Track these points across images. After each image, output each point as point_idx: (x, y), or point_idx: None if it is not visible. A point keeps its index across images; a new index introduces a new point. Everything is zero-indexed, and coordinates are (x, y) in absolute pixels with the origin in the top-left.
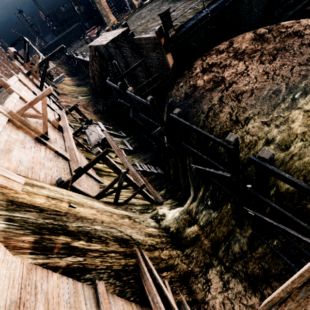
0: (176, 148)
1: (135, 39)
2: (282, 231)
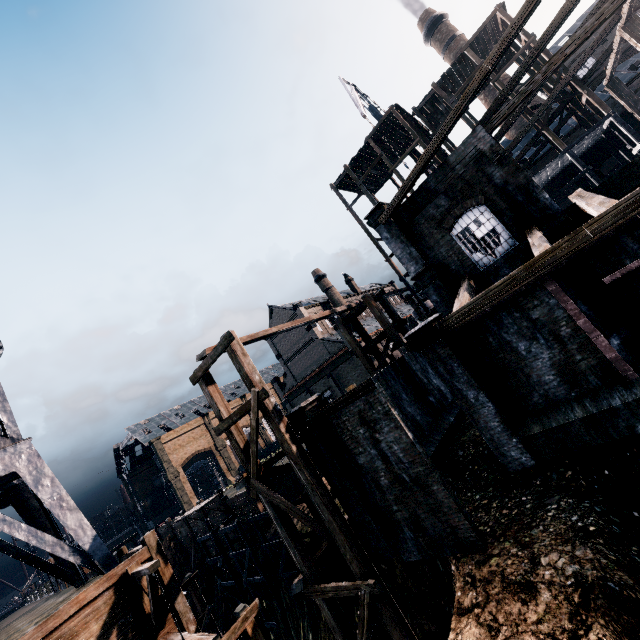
0: (266, 576)
1: (229, 500)
2: (353, 597)
